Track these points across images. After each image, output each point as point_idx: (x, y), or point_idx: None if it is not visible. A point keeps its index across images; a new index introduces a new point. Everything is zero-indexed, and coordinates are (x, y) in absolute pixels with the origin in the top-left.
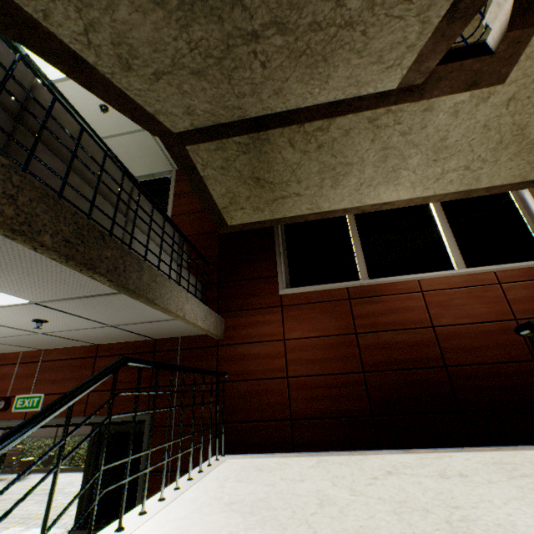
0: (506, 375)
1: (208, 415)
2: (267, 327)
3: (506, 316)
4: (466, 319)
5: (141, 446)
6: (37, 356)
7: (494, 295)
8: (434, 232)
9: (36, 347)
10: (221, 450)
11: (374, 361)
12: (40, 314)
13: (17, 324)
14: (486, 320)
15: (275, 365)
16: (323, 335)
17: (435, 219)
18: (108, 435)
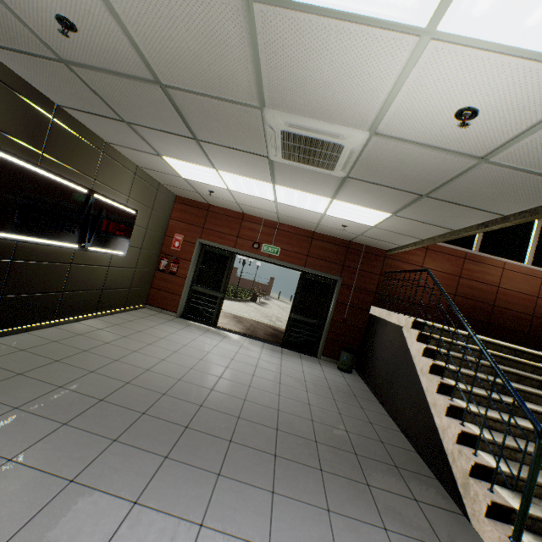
0: (517, 317)
1: (371, 288)
2: (415, 257)
3: (534, 294)
4: (515, 289)
5: (327, 290)
6: (274, 225)
7: (535, 283)
8: (527, 238)
9: (281, 221)
10: (375, 304)
11: (462, 292)
12: (354, 226)
13: (329, 222)
14: (524, 293)
15: (413, 277)
16: (442, 272)
17: (533, 230)
18: (309, 280)
